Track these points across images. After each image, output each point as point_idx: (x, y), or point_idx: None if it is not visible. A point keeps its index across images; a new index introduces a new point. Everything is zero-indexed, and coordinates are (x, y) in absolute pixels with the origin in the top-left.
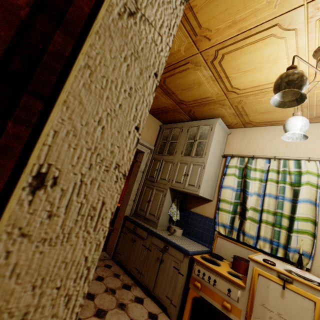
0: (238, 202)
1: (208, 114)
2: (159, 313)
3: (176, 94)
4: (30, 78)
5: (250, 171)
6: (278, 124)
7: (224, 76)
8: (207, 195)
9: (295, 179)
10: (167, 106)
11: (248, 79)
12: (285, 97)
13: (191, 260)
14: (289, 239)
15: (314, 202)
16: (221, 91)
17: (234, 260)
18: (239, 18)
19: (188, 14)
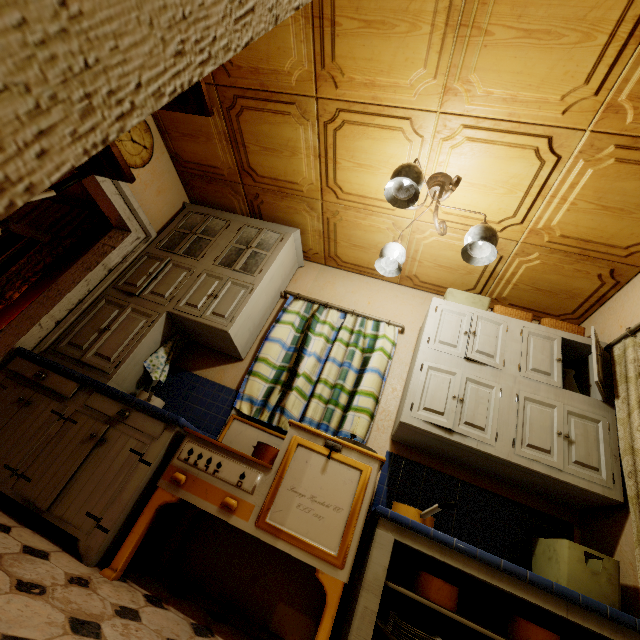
0: (287, 366)
1: (284, 217)
2: (53, 551)
3: (249, 150)
4: None
5: (316, 324)
6: (367, 274)
7: (332, 158)
8: (239, 343)
9: (369, 344)
10: (219, 167)
11: (358, 180)
12: (398, 196)
13: (177, 440)
14: (343, 421)
15: (382, 375)
16: (318, 181)
17: (257, 447)
18: (379, 82)
19: (327, 28)
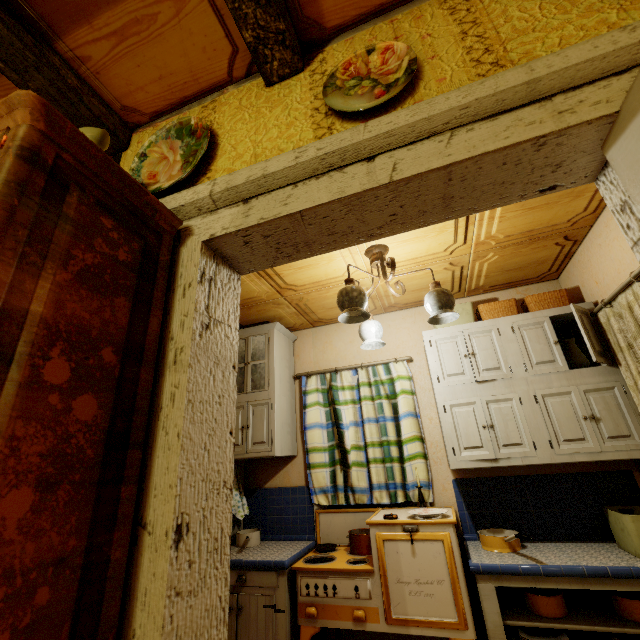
0: (334, 444)
1: (258, 317)
2: None
3: None
4: (130, 431)
5: (337, 392)
6: None
7: (274, 273)
8: (287, 451)
9: (389, 390)
10: None
11: (305, 275)
12: (351, 311)
13: (291, 576)
14: (405, 473)
15: (415, 414)
16: (272, 289)
17: (351, 539)
18: None
19: None
